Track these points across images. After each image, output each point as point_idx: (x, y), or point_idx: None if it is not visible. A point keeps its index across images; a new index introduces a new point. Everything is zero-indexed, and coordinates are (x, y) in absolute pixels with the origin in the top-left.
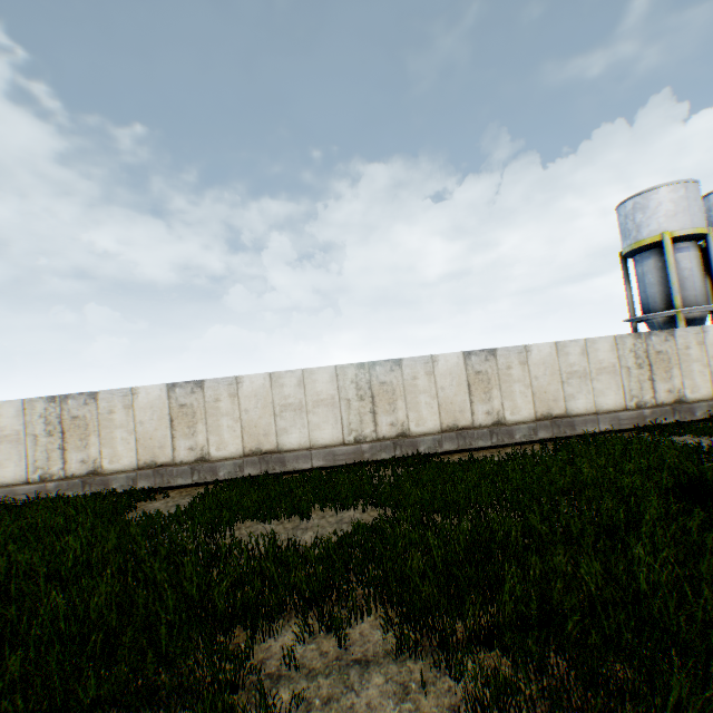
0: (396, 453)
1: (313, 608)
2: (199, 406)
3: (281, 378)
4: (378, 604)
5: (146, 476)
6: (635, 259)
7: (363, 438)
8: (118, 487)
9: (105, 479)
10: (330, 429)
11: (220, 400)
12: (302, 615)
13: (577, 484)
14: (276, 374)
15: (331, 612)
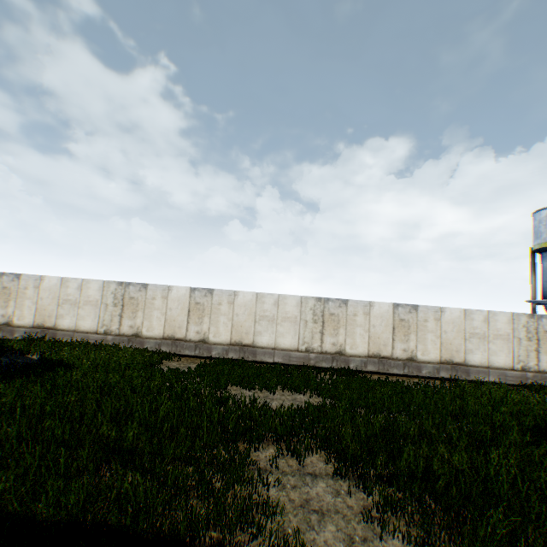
0: (332, 365)
1: (282, 443)
2: (208, 305)
3: (263, 297)
4: (321, 449)
5: (167, 344)
6: (542, 255)
7: (312, 349)
8: (148, 347)
9: (141, 341)
10: (290, 338)
11: (221, 304)
12: (279, 442)
13: (462, 412)
14: (261, 294)
15: (295, 445)
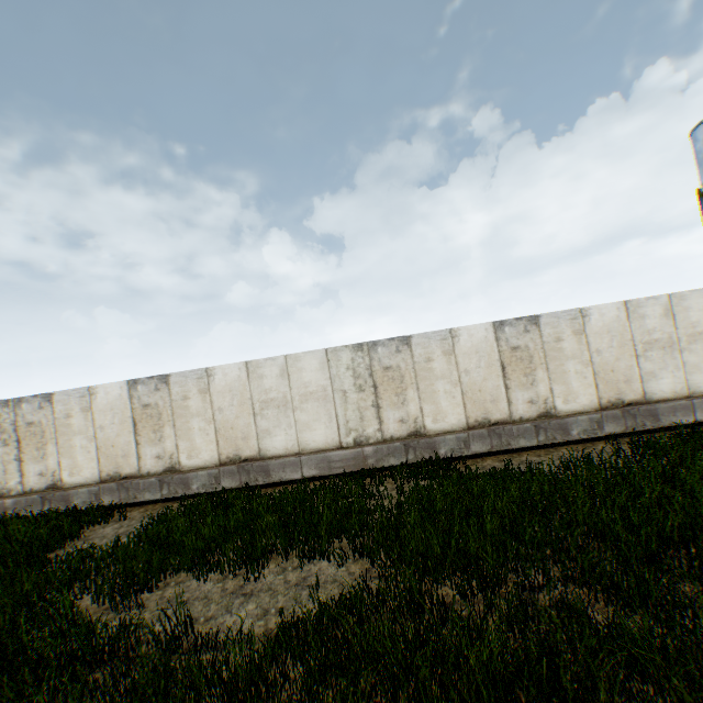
0: (408, 458)
1: None
2: (166, 405)
3: (259, 367)
4: None
5: (110, 490)
6: None
7: (365, 439)
8: (80, 503)
9: (65, 494)
10: (322, 429)
11: (188, 398)
12: None
13: (697, 527)
14: (254, 363)
15: None
